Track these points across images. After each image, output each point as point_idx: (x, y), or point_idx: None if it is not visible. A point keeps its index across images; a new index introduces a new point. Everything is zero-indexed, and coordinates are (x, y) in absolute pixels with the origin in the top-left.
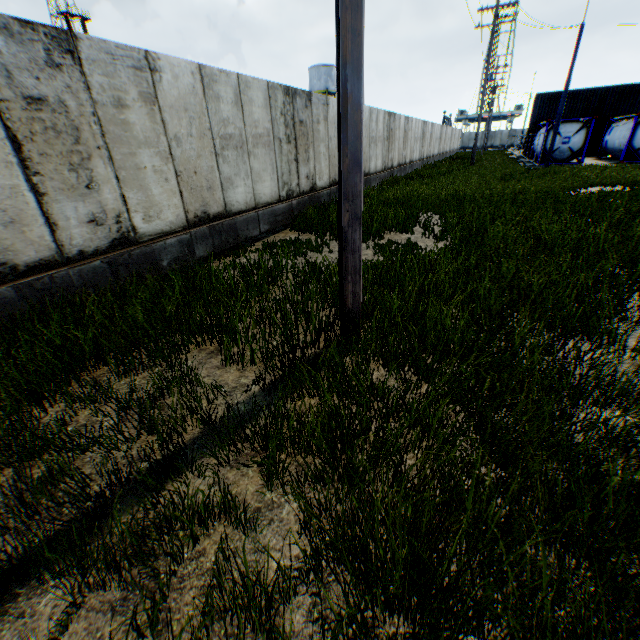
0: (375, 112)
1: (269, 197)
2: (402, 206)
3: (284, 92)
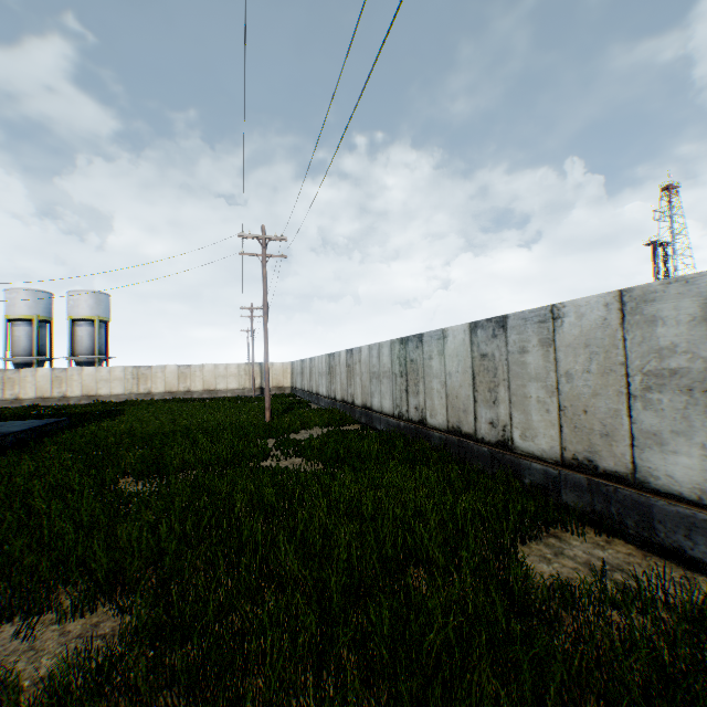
0: (692, 285)
1: (388, 410)
2: (352, 470)
3: (400, 342)
